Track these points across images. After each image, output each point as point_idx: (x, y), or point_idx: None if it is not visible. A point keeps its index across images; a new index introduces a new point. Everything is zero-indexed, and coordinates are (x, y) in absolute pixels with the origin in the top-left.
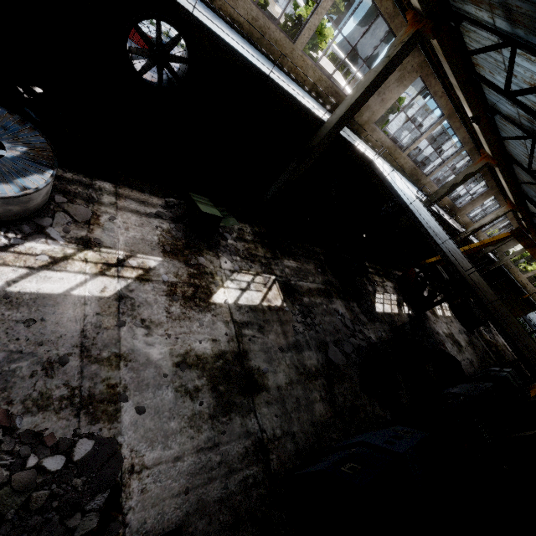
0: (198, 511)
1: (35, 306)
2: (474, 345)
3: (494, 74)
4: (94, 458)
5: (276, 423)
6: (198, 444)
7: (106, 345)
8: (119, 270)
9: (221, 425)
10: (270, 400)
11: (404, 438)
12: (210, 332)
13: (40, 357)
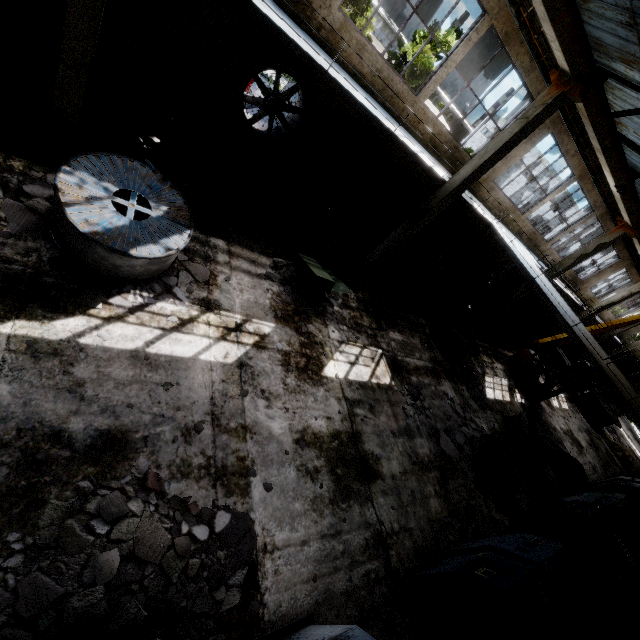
0: (327, 601)
1: (170, 369)
2: (596, 447)
3: (639, 136)
4: (232, 532)
5: (393, 516)
6: (322, 529)
7: (233, 415)
8: (238, 336)
9: (341, 511)
10: (385, 490)
11: (537, 546)
12: (324, 409)
13: (179, 422)
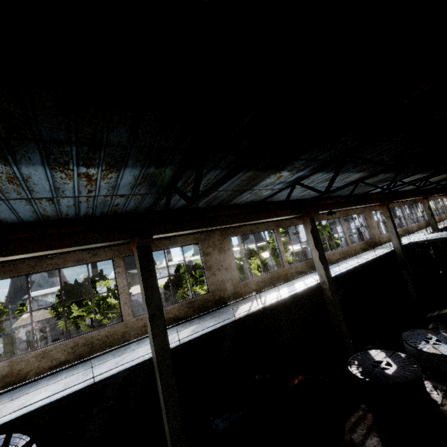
0: None
1: None
2: None
3: None
4: None
5: None
6: None
7: None
8: None
9: None
10: None
11: None
12: None
13: None
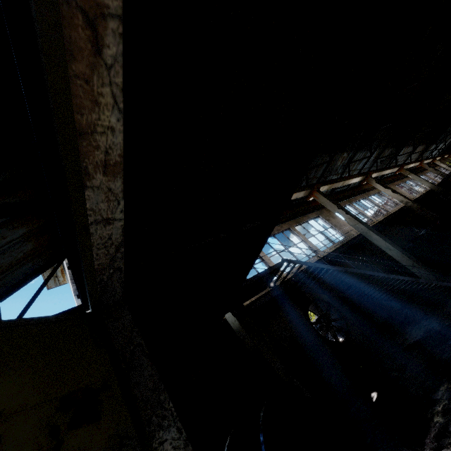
0: None
1: None
2: None
3: None
4: None
5: None
6: None
7: None
8: None
9: None
10: None
11: None
12: None
13: None
